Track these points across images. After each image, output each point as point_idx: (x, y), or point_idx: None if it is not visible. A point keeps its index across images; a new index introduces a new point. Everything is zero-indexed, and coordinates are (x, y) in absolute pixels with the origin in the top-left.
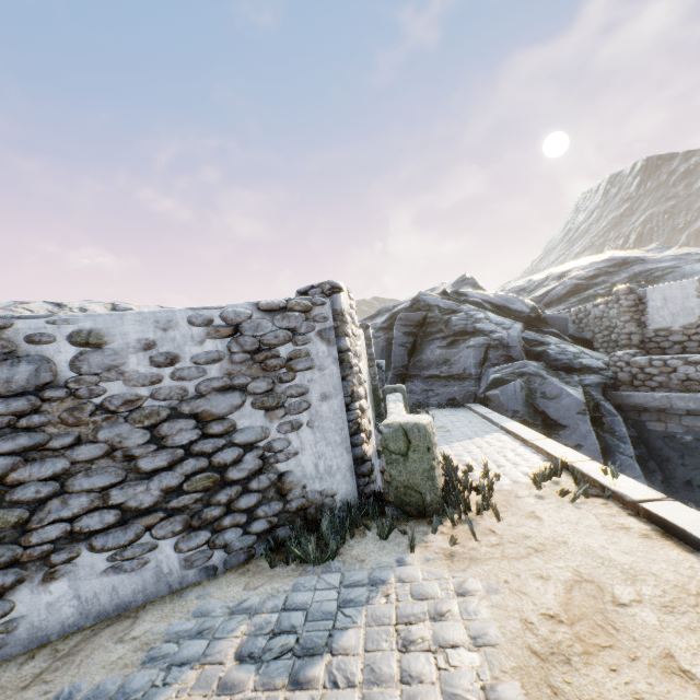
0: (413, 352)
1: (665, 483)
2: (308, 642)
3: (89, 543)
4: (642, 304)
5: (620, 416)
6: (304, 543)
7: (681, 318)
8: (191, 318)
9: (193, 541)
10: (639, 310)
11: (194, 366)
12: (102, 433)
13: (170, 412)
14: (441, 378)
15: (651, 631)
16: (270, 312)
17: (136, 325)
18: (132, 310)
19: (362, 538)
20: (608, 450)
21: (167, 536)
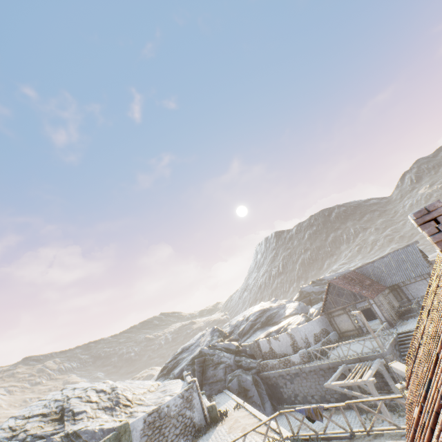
0: (203, 373)
1: (275, 400)
2: (208, 439)
3: (174, 441)
4: (259, 345)
5: (263, 381)
6: (201, 432)
7: (267, 349)
8: (178, 396)
9: (185, 438)
10: (259, 346)
11: (180, 405)
12: (172, 421)
13: (178, 415)
14: (214, 382)
15: (239, 420)
16: (187, 390)
17: (172, 401)
18: (103, 389)
19: (209, 429)
20: (261, 394)
21: (182, 438)
